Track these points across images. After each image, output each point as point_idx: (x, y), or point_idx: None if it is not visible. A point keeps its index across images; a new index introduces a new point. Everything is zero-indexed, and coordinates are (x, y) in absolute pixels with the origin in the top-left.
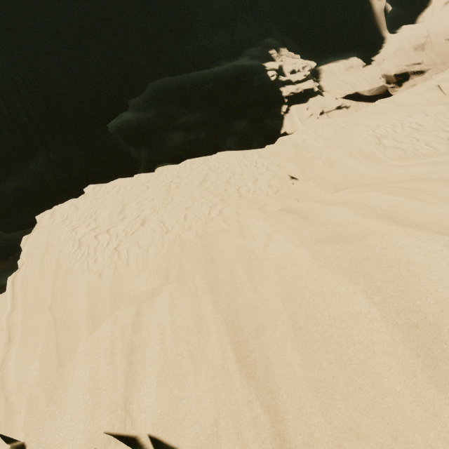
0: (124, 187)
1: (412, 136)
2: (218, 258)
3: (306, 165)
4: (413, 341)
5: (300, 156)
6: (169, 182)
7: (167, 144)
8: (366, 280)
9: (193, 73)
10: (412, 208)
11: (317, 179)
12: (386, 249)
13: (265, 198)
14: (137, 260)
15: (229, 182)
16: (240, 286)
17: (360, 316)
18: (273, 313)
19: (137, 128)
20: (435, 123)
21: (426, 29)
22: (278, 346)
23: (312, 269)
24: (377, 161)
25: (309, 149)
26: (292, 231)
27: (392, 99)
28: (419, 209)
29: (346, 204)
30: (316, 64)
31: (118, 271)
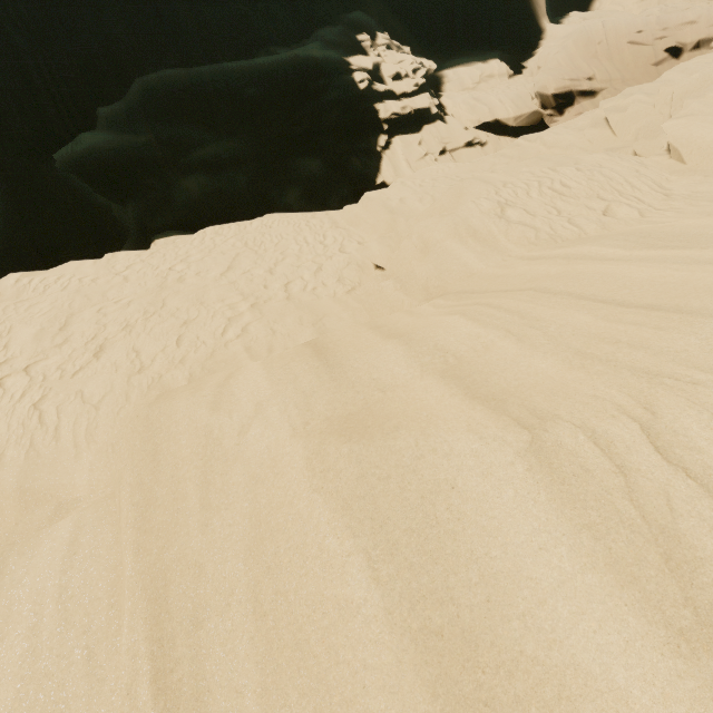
0: (79, 279)
1: (553, 205)
2: (165, 451)
3: (396, 247)
4: (432, 665)
5: (395, 227)
6: (167, 269)
7: (175, 196)
8: (375, 527)
9: (220, 65)
10: (500, 357)
11: (401, 276)
12: (422, 458)
13: (329, 303)
14: (75, 427)
15: (274, 271)
16: (183, 518)
17: (350, 608)
18: (225, 581)
19: (115, 164)
20: (588, 184)
21: (601, 21)
22: (224, 651)
23: (300, 492)
24: (495, 246)
25: (408, 217)
26: (301, 397)
27: (541, 137)
28: (510, 359)
29: (406, 340)
30: (435, 67)
31: (35, 450)
